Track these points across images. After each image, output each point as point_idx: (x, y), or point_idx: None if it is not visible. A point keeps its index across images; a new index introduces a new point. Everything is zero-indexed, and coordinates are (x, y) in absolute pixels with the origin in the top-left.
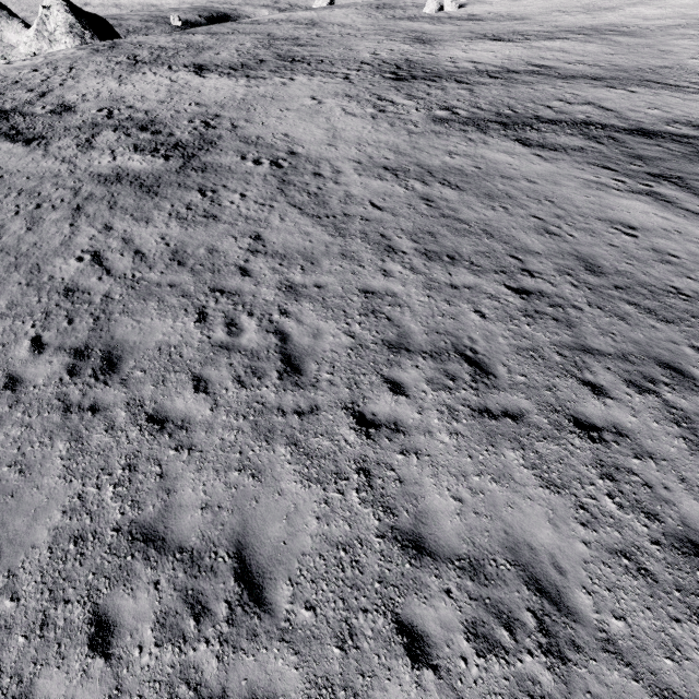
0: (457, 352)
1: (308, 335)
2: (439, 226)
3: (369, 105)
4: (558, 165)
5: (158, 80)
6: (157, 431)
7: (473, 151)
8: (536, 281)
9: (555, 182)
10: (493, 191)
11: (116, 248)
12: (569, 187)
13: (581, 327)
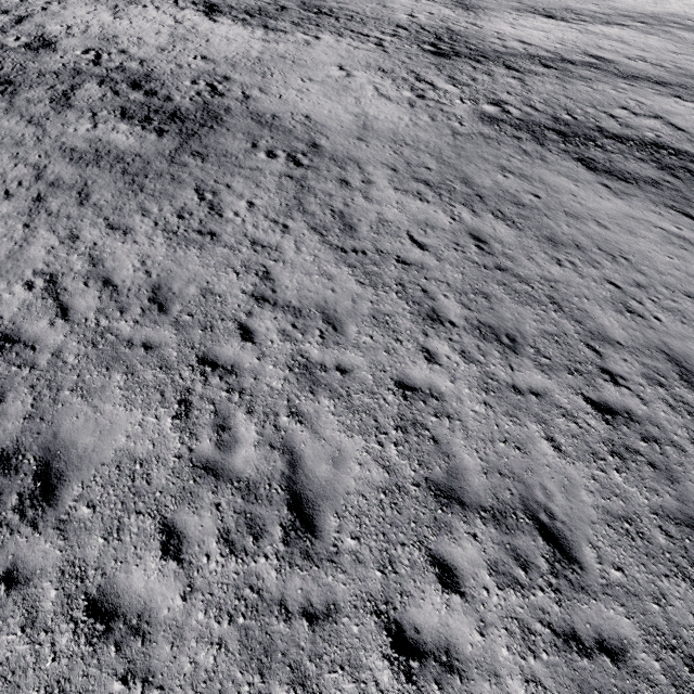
0: (527, 513)
1: (326, 460)
2: (494, 284)
3: (406, 86)
4: (631, 204)
5: (161, 17)
6: (99, 637)
7: (530, 169)
8: (622, 392)
9: (630, 230)
10: (557, 235)
11: (79, 272)
12: (647, 239)
13: (686, 482)
